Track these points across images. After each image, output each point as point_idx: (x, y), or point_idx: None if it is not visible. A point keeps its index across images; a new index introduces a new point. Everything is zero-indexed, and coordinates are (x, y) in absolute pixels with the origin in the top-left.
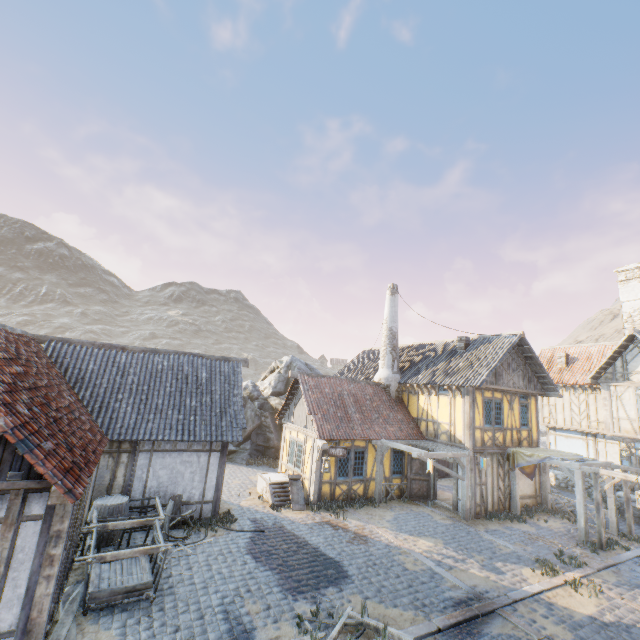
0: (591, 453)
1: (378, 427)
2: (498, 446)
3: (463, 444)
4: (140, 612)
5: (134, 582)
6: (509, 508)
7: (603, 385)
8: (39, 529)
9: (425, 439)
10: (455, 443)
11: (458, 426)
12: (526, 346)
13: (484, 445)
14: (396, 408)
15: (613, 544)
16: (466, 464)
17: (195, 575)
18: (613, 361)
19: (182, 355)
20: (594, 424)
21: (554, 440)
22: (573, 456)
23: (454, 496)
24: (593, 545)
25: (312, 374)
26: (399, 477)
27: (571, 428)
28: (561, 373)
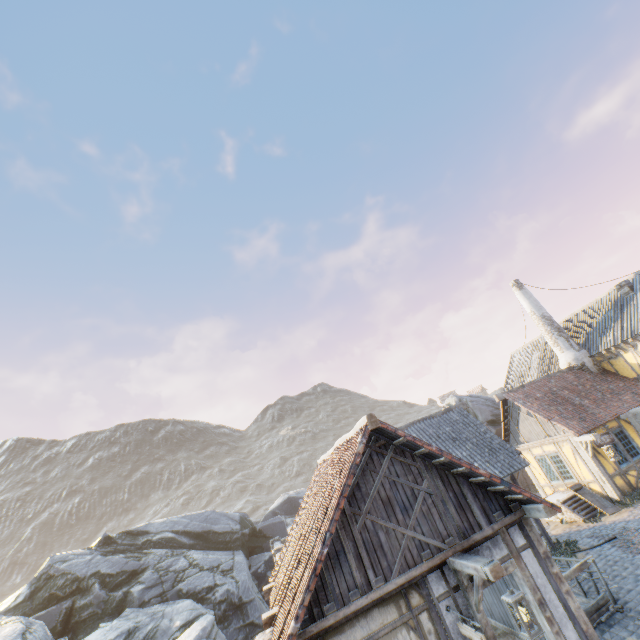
0: None
1: (613, 402)
2: None
3: None
4: (626, 621)
5: (593, 600)
6: None
7: None
8: (532, 555)
9: None
10: None
11: None
12: None
13: None
14: (608, 379)
15: None
16: None
17: (620, 585)
18: None
19: (418, 423)
20: None
21: None
22: None
23: None
24: None
25: (513, 389)
26: None
27: None
28: None
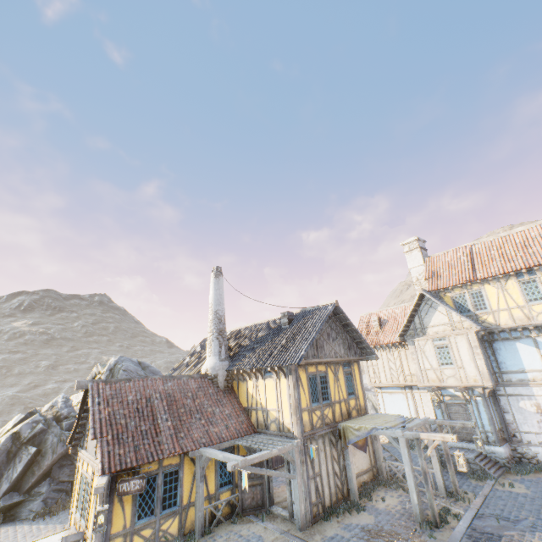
0: (411, 405)
1: (198, 431)
2: (329, 424)
3: (292, 432)
4: None
5: None
6: (348, 493)
7: (409, 341)
8: None
9: (256, 432)
10: (284, 432)
11: (285, 411)
12: (341, 314)
13: (314, 428)
14: (224, 401)
15: (446, 516)
16: (296, 457)
17: None
18: (413, 319)
19: None
20: (409, 377)
21: (382, 398)
22: (396, 420)
23: (289, 499)
24: (429, 525)
25: (112, 379)
26: (228, 489)
27: (392, 384)
28: (377, 335)
